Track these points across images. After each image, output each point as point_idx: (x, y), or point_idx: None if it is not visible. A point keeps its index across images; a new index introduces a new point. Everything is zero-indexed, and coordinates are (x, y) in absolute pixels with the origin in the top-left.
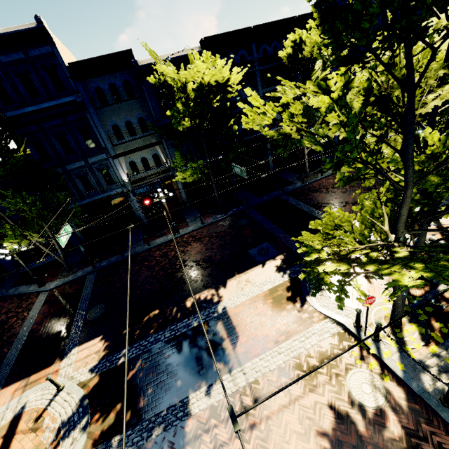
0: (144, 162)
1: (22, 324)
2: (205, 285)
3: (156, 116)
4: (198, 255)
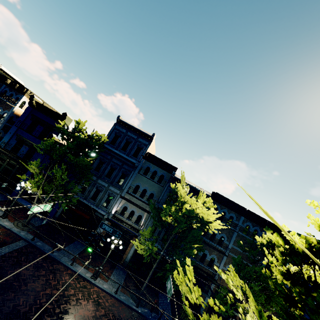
0: (132, 213)
1: None
2: None
3: (161, 200)
4: (80, 319)
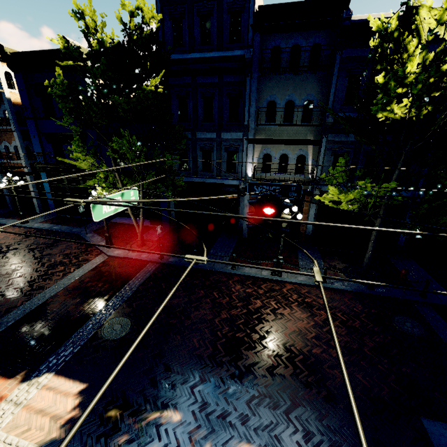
0: (283, 161)
1: (59, 280)
2: (290, 435)
3: (333, 104)
4: (297, 337)
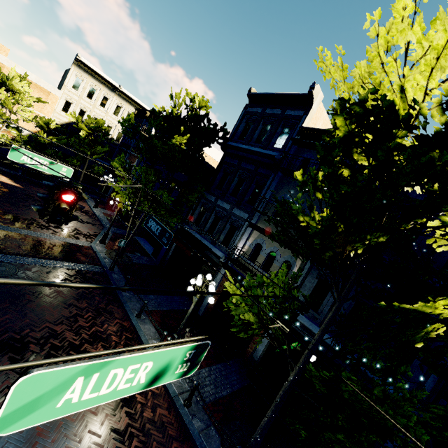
0: (271, 259)
1: (44, 232)
2: None
3: None
4: None
